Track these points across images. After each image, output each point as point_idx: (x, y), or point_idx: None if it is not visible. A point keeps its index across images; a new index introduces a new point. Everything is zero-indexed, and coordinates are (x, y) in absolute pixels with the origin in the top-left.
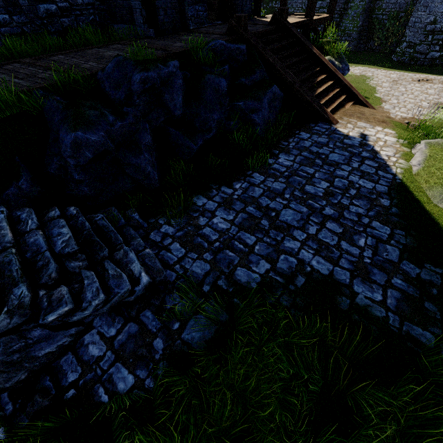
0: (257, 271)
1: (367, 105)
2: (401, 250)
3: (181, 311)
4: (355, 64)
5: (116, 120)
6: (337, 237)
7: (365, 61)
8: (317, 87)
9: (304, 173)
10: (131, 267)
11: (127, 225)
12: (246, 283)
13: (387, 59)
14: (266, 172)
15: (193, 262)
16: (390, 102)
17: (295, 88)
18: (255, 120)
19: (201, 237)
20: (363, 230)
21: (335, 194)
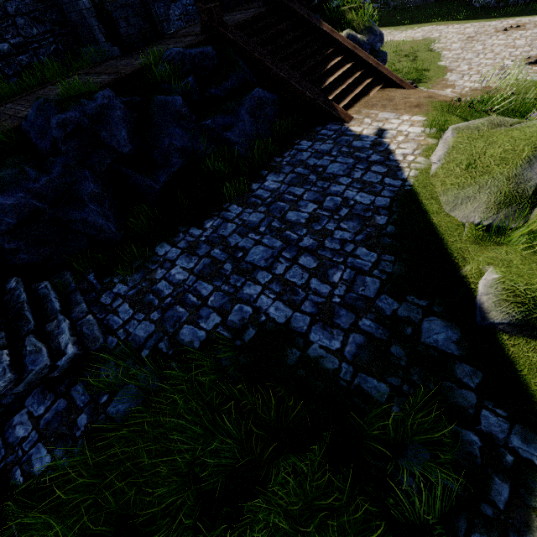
0: (205, 327)
1: (402, 86)
2: (382, 282)
3: (113, 382)
4: (418, 24)
5: (40, 176)
6: (308, 274)
7: (432, 18)
8: (328, 76)
9: (290, 196)
10: (59, 339)
11: (78, 289)
12: (188, 343)
13: (465, 6)
14: (245, 201)
15: (138, 324)
16: (458, 70)
17: (291, 85)
18: (232, 139)
19: (154, 294)
20: (343, 260)
21: (321, 218)
